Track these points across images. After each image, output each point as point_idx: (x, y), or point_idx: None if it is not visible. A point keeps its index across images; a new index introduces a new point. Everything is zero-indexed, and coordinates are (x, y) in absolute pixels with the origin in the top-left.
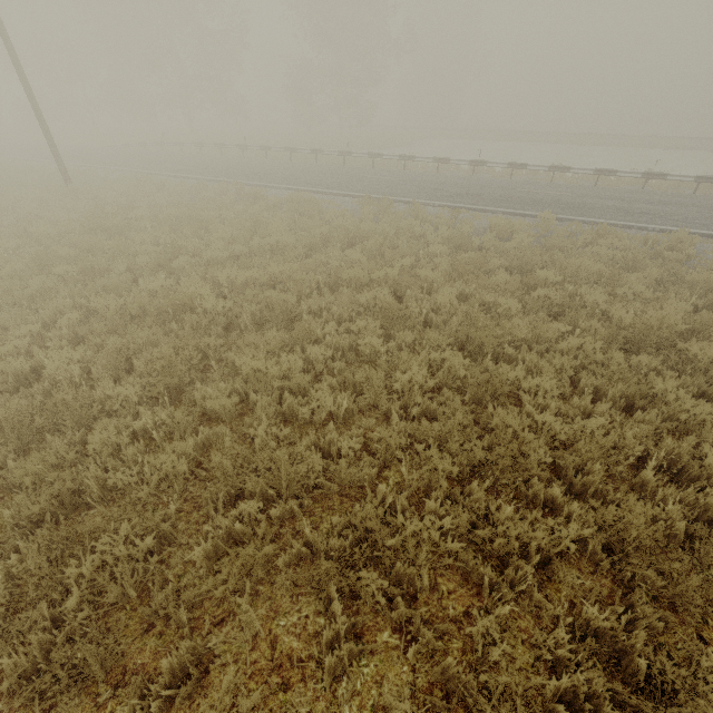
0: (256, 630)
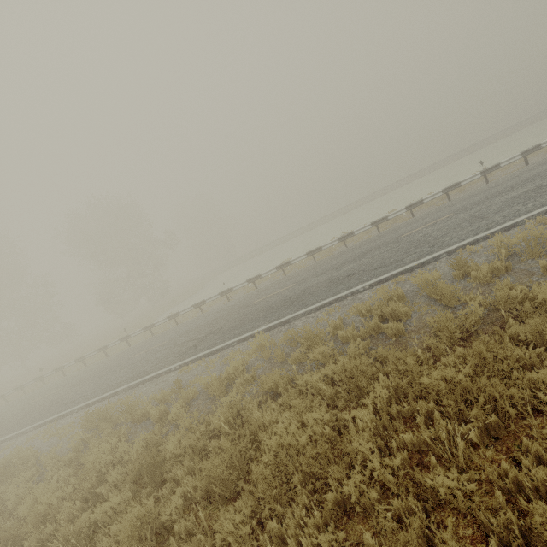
0: None
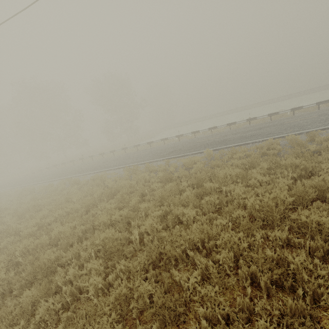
0: None
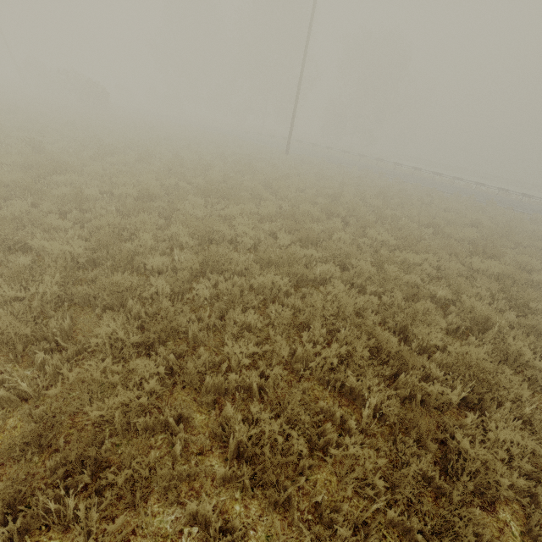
0: None
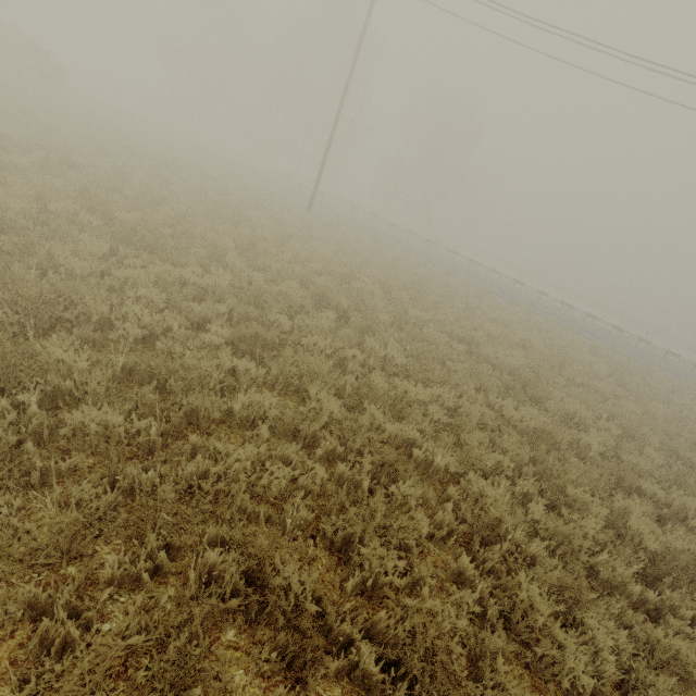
0: (692, 464)
